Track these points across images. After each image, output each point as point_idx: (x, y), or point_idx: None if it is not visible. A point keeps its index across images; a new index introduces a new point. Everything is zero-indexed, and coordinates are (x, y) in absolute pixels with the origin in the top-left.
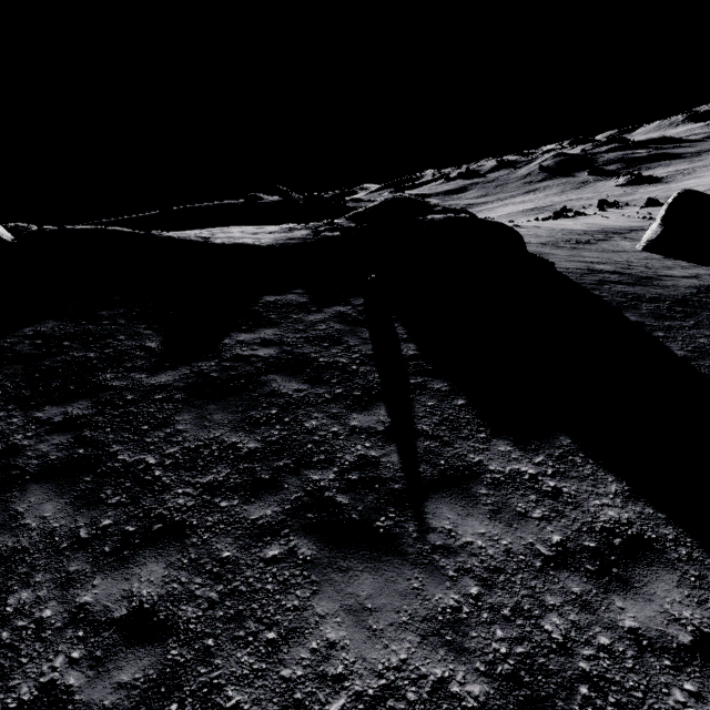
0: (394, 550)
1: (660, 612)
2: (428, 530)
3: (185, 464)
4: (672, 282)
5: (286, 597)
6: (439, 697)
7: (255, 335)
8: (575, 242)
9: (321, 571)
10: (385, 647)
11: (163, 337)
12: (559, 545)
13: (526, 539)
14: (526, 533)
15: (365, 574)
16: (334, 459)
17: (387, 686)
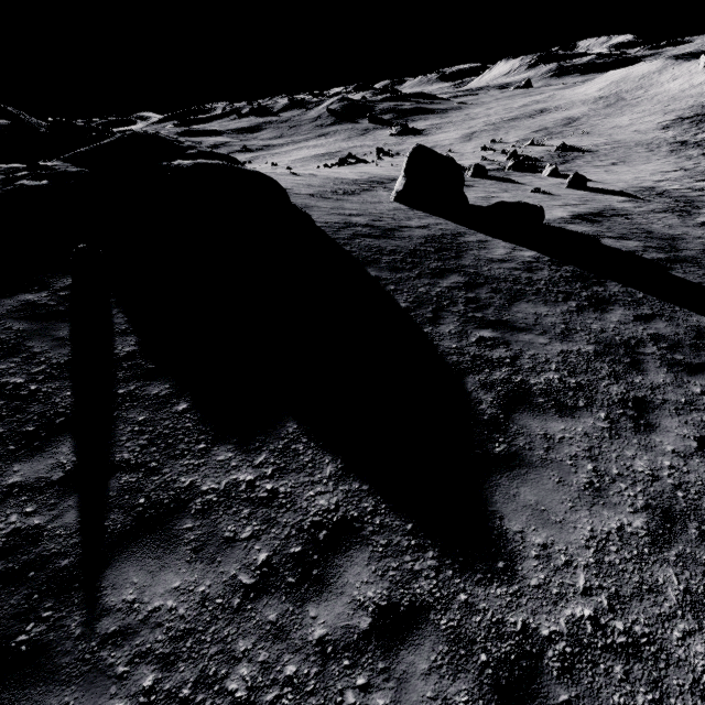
0: (38, 674)
1: (349, 604)
2: (101, 615)
3: None
4: (409, 233)
5: None
6: None
7: None
8: (342, 193)
9: None
10: None
11: None
12: (264, 564)
13: (228, 573)
14: (230, 564)
15: None
16: None
17: None
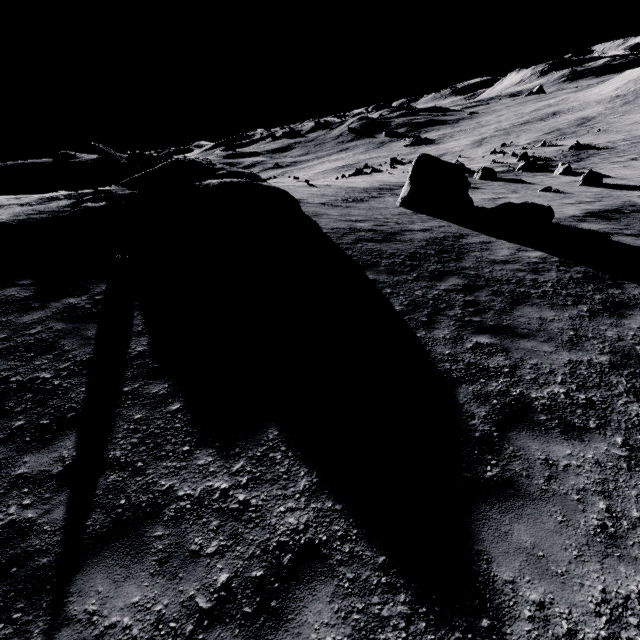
0: None
1: None
2: (62, 625)
3: None
4: (411, 236)
5: None
6: None
7: None
8: (351, 200)
9: None
10: None
11: None
12: (223, 587)
13: (187, 593)
14: (190, 582)
15: None
16: None
17: None
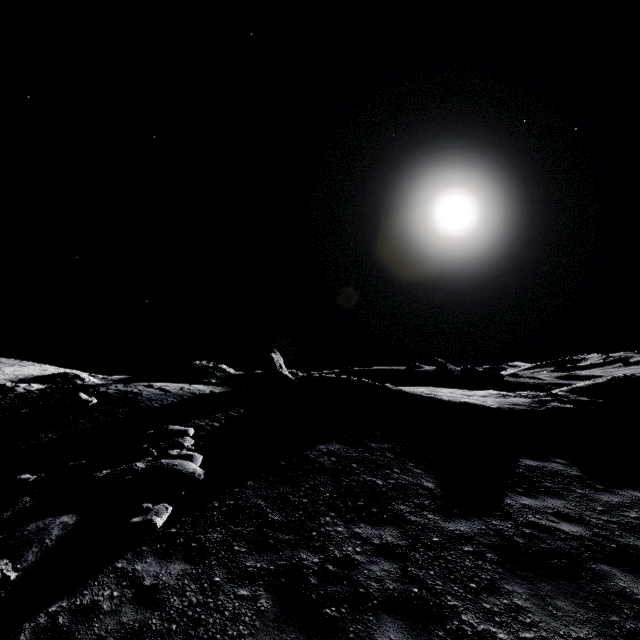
0: None
1: None
2: None
3: None
4: None
5: None
6: None
7: (540, 502)
8: None
9: None
10: None
11: (436, 480)
12: None
13: None
14: None
15: None
16: None
17: None
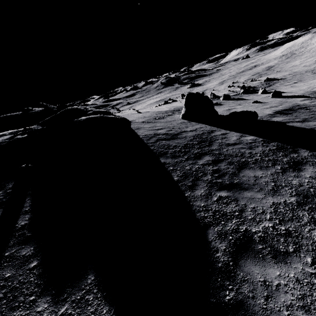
0: None
1: None
2: None
3: None
4: (185, 134)
5: None
6: None
7: None
8: (157, 118)
9: None
10: None
11: None
12: None
13: None
14: None
15: None
16: None
17: None
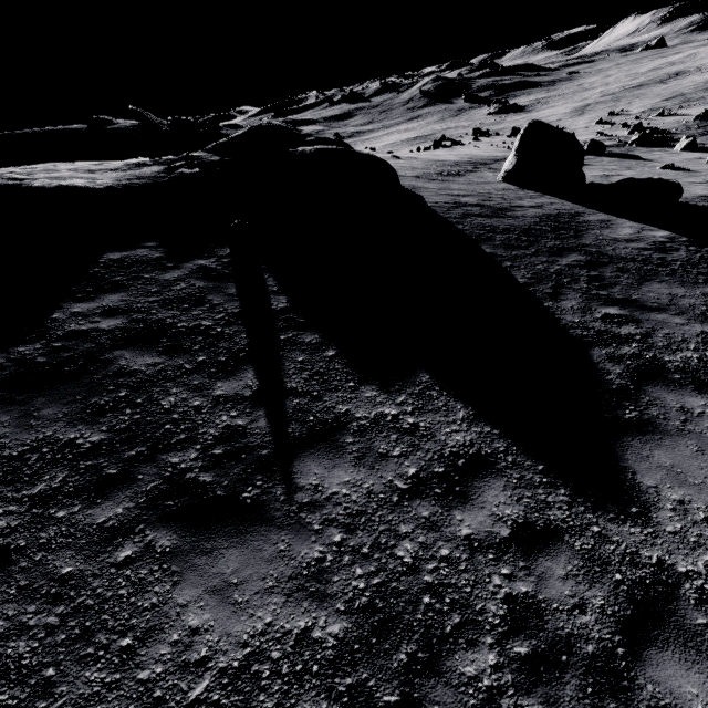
0: (261, 519)
1: (489, 516)
2: (296, 490)
3: (6, 477)
4: (522, 212)
5: (143, 597)
6: (303, 646)
7: (96, 304)
8: (446, 174)
9: (182, 560)
10: (251, 616)
11: None
12: (414, 477)
13: (386, 478)
14: (386, 472)
15: (231, 550)
16: (196, 436)
17: (252, 653)
